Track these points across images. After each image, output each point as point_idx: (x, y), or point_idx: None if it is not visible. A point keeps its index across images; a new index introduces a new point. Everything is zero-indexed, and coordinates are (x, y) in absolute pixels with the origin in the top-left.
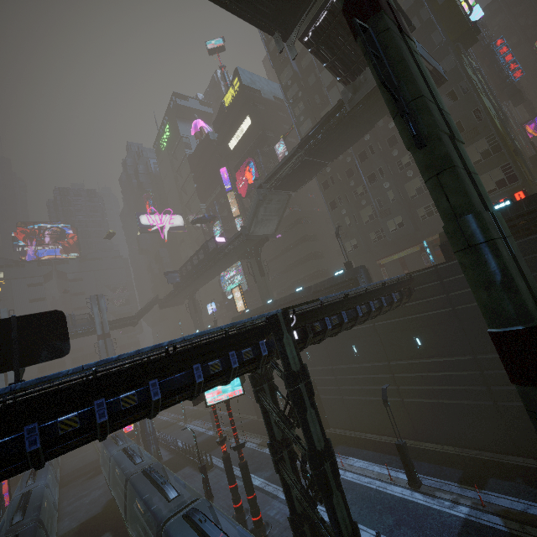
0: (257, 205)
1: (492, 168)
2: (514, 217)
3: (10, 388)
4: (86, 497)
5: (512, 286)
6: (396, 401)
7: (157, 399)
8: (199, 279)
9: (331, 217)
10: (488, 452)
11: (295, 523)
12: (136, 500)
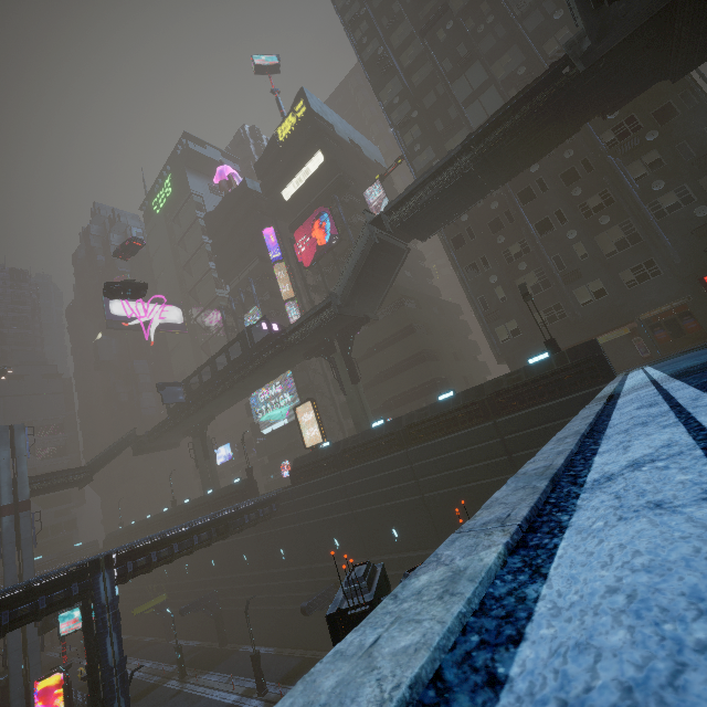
0: (363, 254)
1: None
2: None
3: None
4: None
5: None
6: None
7: None
8: (223, 396)
9: (470, 289)
10: None
11: None
12: None
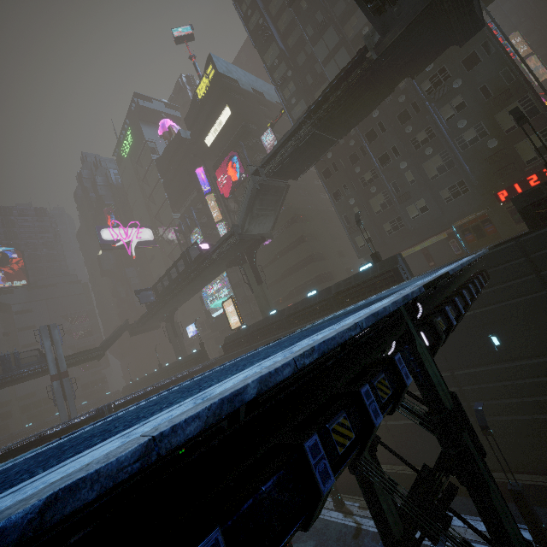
0: (251, 196)
1: (529, 134)
2: None
3: None
4: None
5: None
6: None
7: None
8: (179, 296)
9: (336, 209)
10: None
11: None
12: None
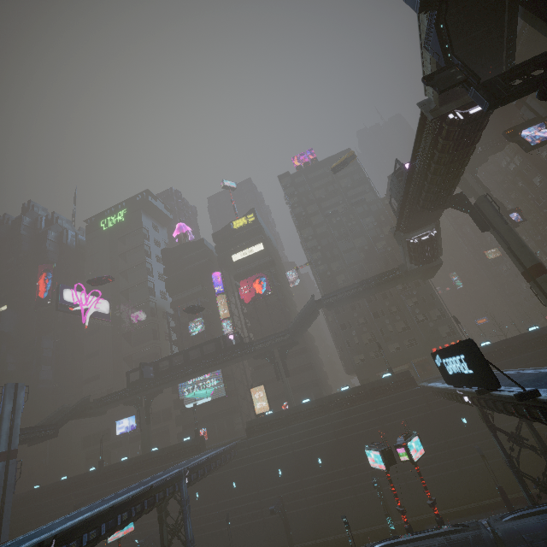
0: (307, 313)
1: (443, 325)
2: (501, 349)
3: None
4: None
5: None
6: (456, 471)
7: None
8: (185, 377)
9: (343, 335)
10: (521, 492)
11: None
12: None
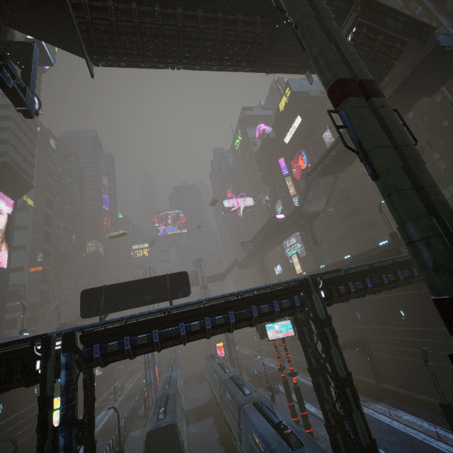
0: (306, 188)
1: None
2: None
3: (175, 305)
4: (198, 393)
5: (440, 269)
6: (450, 367)
7: (233, 322)
8: (266, 247)
9: (378, 191)
10: None
11: (329, 430)
12: (226, 392)
